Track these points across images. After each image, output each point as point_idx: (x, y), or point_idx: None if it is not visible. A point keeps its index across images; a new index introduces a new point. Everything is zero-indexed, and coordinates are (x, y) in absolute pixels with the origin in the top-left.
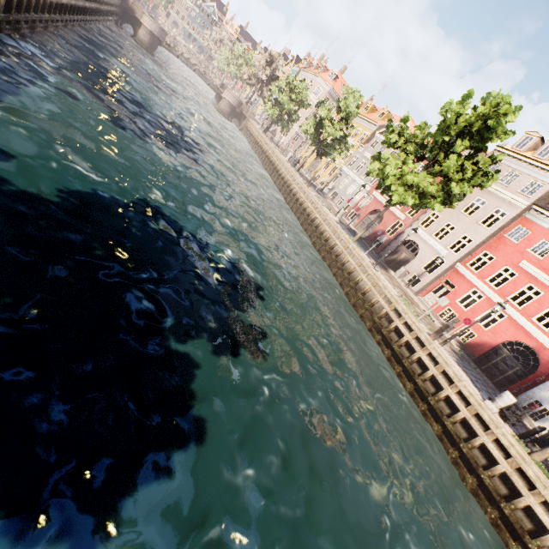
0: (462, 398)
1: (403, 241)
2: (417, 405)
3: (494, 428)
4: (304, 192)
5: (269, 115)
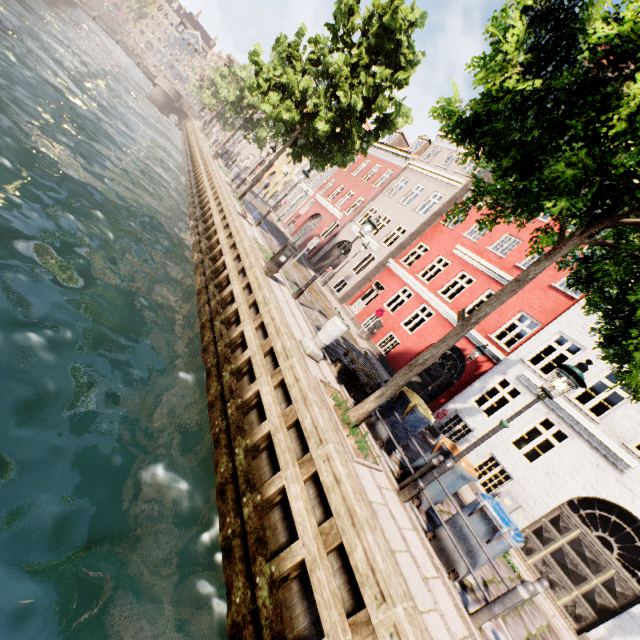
0: (265, 333)
1: (337, 243)
2: (205, 362)
3: (283, 361)
4: (204, 159)
5: (206, 104)
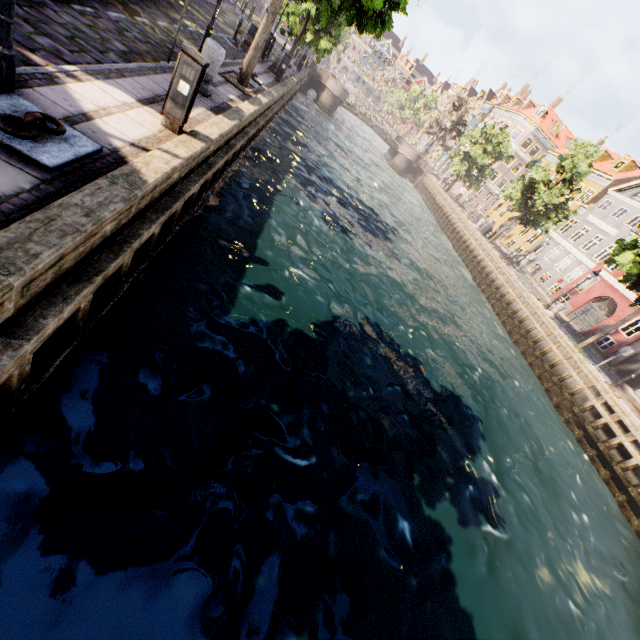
0: None
1: None
2: None
3: None
4: (502, 273)
5: (455, 171)
